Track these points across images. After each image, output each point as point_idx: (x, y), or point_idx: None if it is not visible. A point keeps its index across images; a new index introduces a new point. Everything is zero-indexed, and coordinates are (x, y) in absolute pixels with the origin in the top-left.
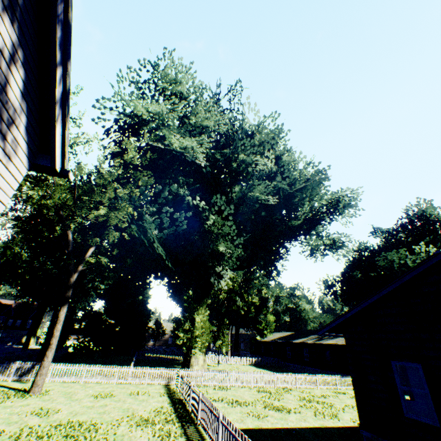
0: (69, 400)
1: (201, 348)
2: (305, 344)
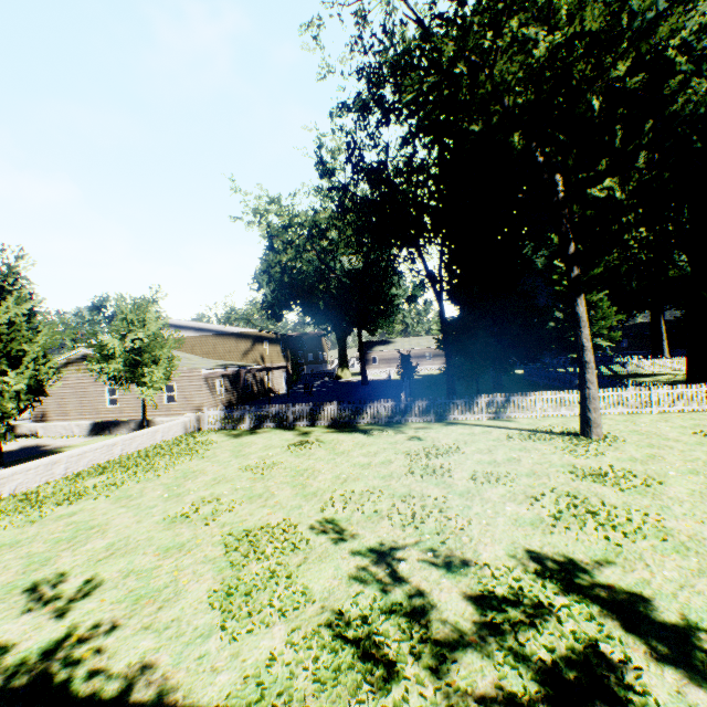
0: (698, 446)
1: None
2: None
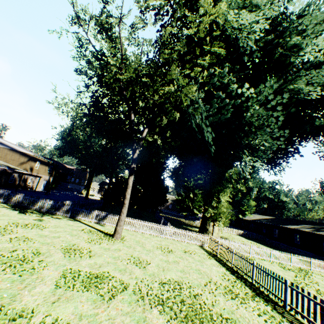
0: (145, 250)
1: (224, 222)
2: (297, 231)
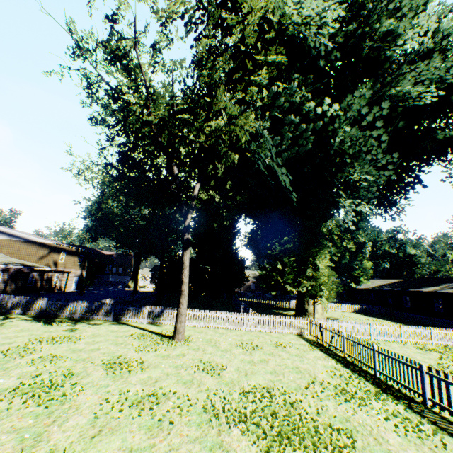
0: (220, 351)
1: (328, 297)
2: (437, 294)
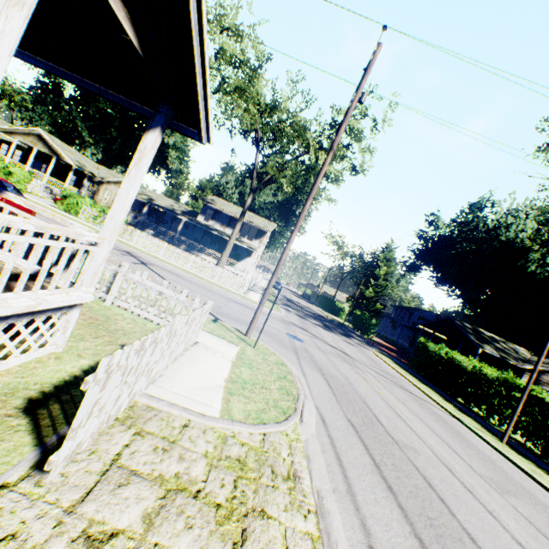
0: None
1: None
2: None
